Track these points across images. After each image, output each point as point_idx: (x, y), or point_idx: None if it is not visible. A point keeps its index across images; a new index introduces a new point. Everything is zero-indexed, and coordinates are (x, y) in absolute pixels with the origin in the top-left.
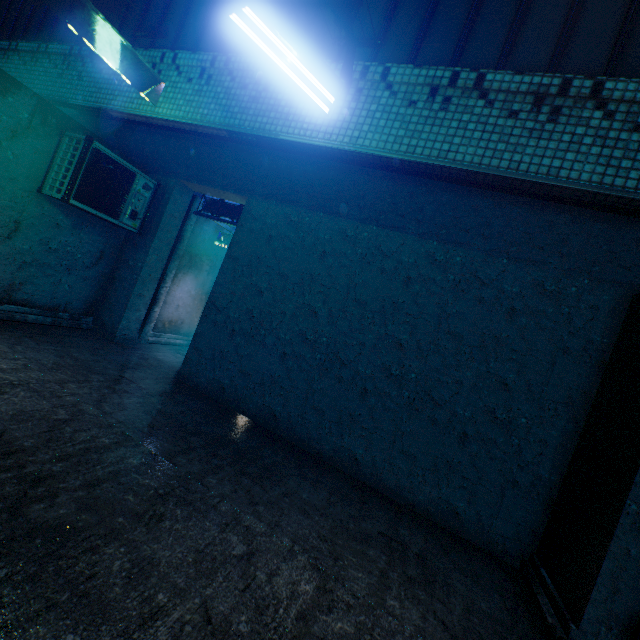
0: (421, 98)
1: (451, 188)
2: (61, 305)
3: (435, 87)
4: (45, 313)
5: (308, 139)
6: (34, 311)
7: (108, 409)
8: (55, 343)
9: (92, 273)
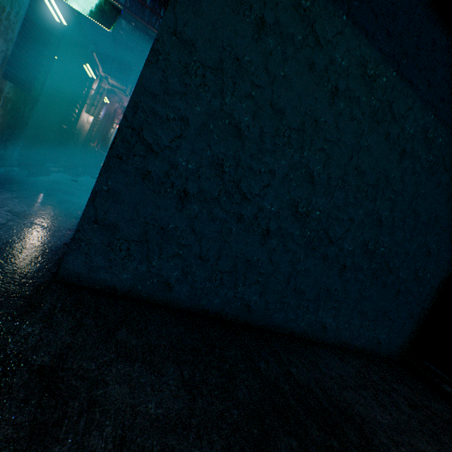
0: None
1: None
2: None
3: None
4: None
5: None
6: None
7: None
8: None
9: None
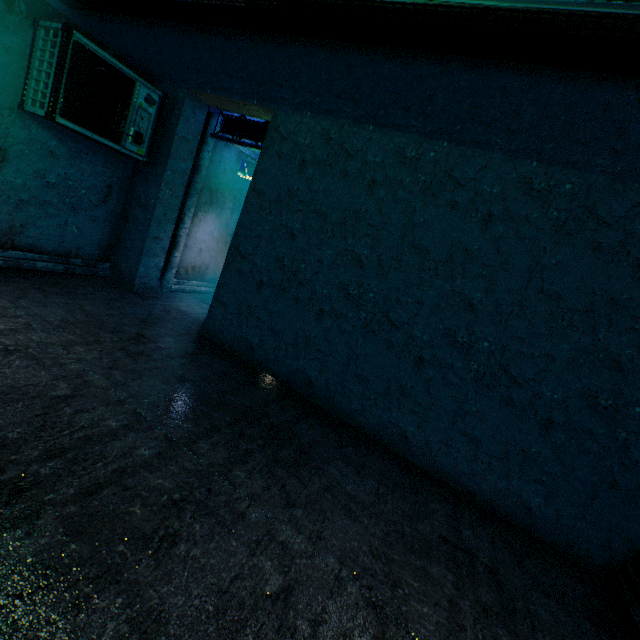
0: None
1: (569, 76)
2: (72, 250)
3: None
4: (55, 260)
5: None
6: (43, 257)
7: (119, 379)
8: (66, 295)
9: (101, 213)
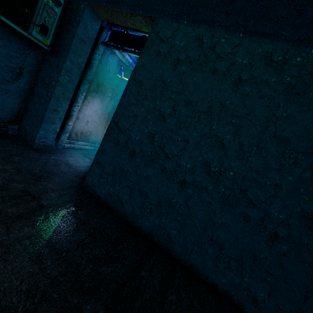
0: None
1: None
2: None
3: None
4: None
5: None
6: None
7: None
8: None
9: (13, 87)
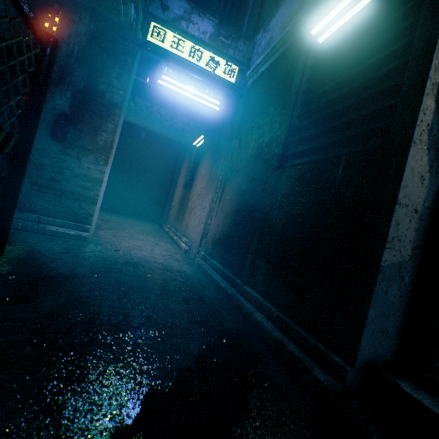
0: None
1: None
2: None
3: None
4: None
5: None
6: None
7: None
8: None
9: None
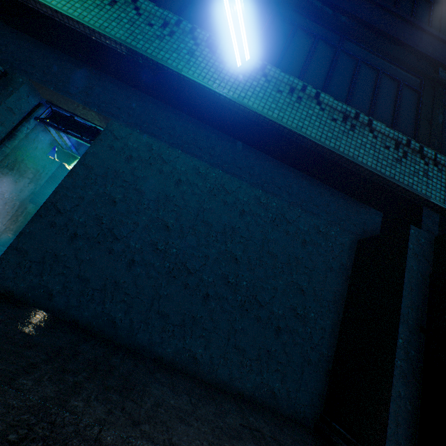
0: (285, 91)
1: (270, 159)
2: None
3: (293, 88)
4: None
5: (206, 83)
6: None
7: None
8: None
9: None
